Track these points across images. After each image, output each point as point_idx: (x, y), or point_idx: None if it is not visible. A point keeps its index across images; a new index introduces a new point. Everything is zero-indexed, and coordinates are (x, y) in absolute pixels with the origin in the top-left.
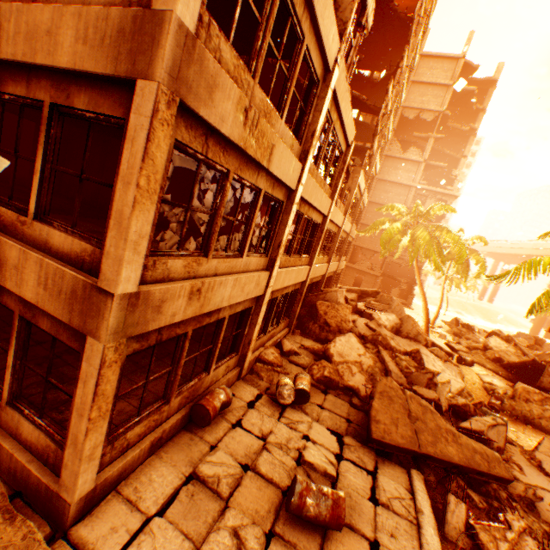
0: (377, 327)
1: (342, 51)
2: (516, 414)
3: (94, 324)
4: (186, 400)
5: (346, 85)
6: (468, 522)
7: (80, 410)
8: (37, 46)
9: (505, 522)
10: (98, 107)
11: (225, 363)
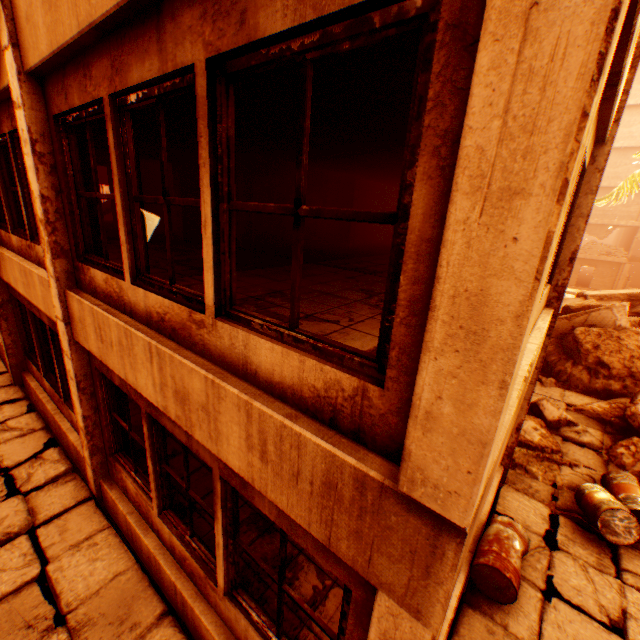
0: None
1: None
2: None
3: (397, 575)
4: None
5: None
6: None
7: None
8: None
9: None
10: None
11: None
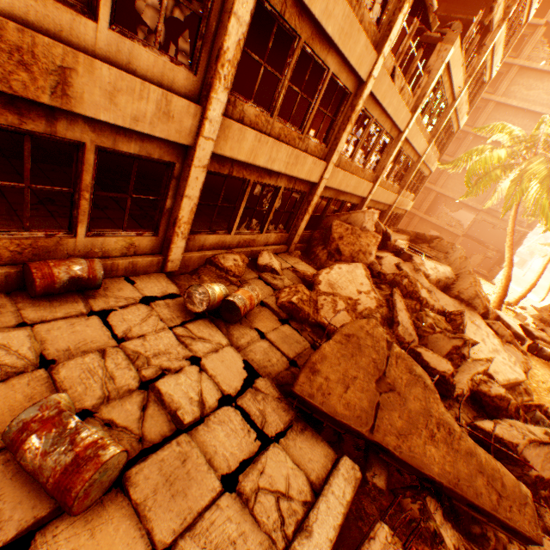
0: (412, 272)
1: None
2: None
3: None
4: (18, 257)
5: None
6: None
7: None
8: None
9: None
10: None
11: (123, 237)
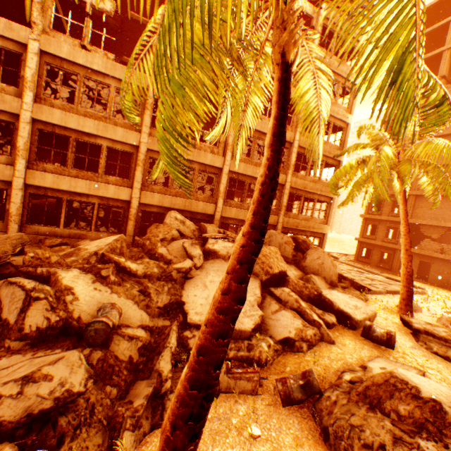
0: (189, 246)
1: (38, 32)
2: (326, 426)
3: None
4: None
5: (77, 48)
6: None
7: None
8: None
9: None
10: None
11: None
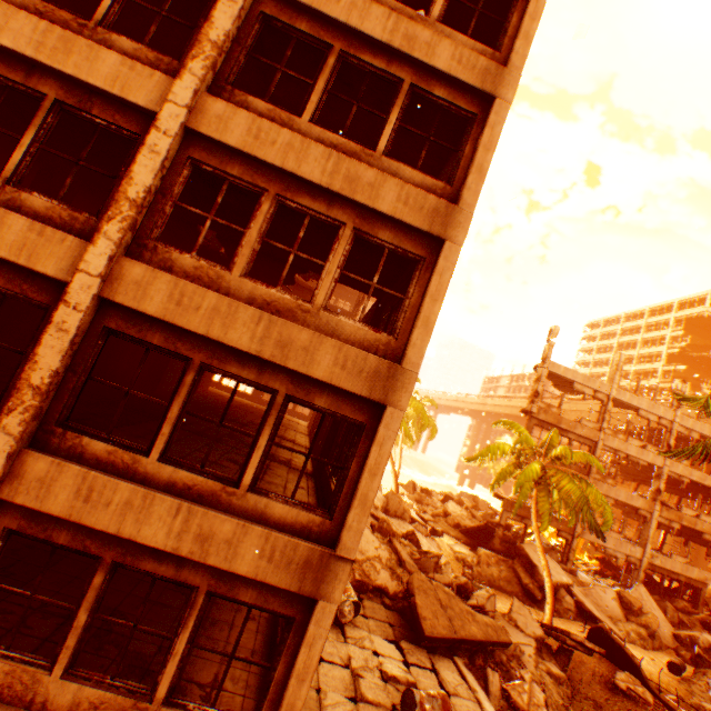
0: (375, 510)
1: None
2: (483, 579)
3: (329, 588)
4: None
5: None
6: (503, 687)
7: (301, 675)
8: (289, 354)
9: (521, 677)
10: (339, 409)
11: None
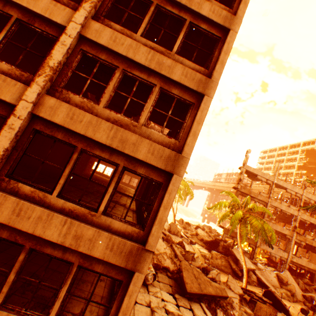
0: (164, 231)
1: None
2: (214, 265)
3: (141, 266)
4: None
5: None
6: None
7: (124, 311)
8: (126, 146)
9: (233, 314)
10: (150, 175)
11: None
